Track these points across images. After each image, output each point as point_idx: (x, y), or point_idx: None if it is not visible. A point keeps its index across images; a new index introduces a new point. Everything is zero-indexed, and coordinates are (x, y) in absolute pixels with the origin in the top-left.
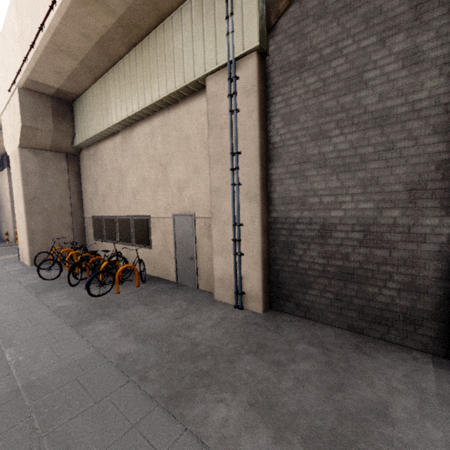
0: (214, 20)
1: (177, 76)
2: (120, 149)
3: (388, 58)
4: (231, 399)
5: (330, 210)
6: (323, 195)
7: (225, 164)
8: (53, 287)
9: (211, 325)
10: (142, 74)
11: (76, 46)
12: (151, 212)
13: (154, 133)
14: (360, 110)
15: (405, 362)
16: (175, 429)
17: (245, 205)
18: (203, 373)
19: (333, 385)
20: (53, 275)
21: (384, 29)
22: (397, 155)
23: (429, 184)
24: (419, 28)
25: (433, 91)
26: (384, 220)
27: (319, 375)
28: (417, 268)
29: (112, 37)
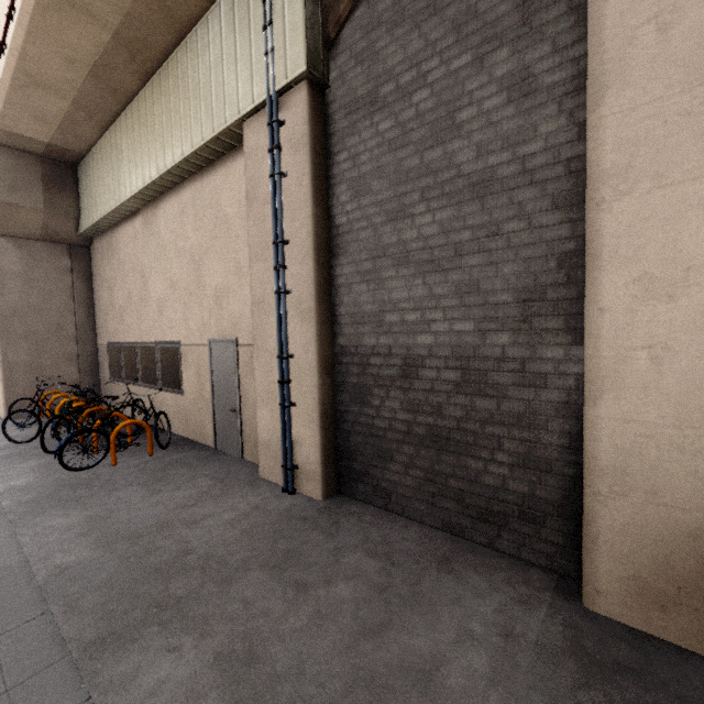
0: (249, 32)
1: (204, 123)
2: (141, 237)
3: (488, 88)
4: (192, 646)
5: (415, 334)
6: (406, 310)
7: (269, 259)
8: (20, 454)
9: (229, 520)
10: (161, 119)
11: (59, 76)
12: (182, 337)
13: (184, 212)
14: (452, 171)
15: (509, 587)
16: (71, 698)
17: (296, 326)
18: (172, 600)
19: (371, 625)
20: (33, 435)
21: (481, 40)
22: (504, 245)
23: (549, 291)
24: (529, 38)
25: (551, 140)
26: (489, 350)
27: (357, 608)
28: (536, 429)
29: (112, 63)
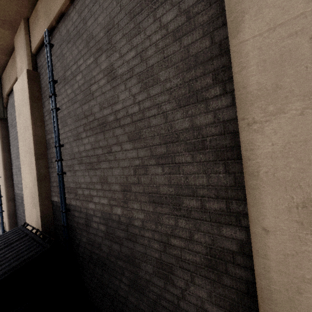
0: None
1: None
2: None
3: None
4: None
5: (21, 191)
6: (20, 184)
7: None
8: None
9: None
10: None
11: None
12: None
13: None
14: None
15: None
16: None
17: (2, 187)
18: None
19: None
20: None
21: None
22: None
23: None
24: None
25: None
26: None
27: None
28: None
29: None
